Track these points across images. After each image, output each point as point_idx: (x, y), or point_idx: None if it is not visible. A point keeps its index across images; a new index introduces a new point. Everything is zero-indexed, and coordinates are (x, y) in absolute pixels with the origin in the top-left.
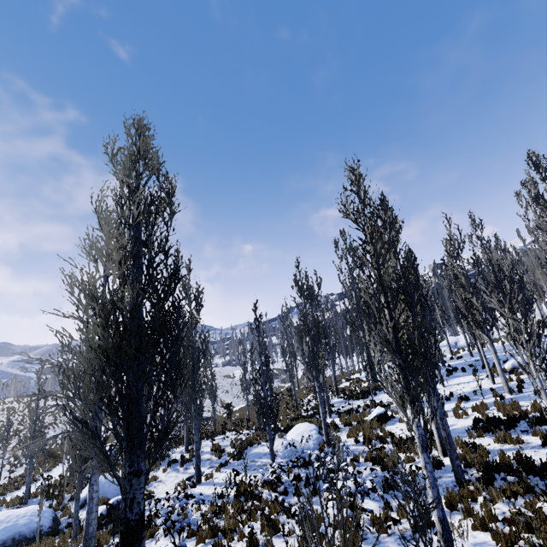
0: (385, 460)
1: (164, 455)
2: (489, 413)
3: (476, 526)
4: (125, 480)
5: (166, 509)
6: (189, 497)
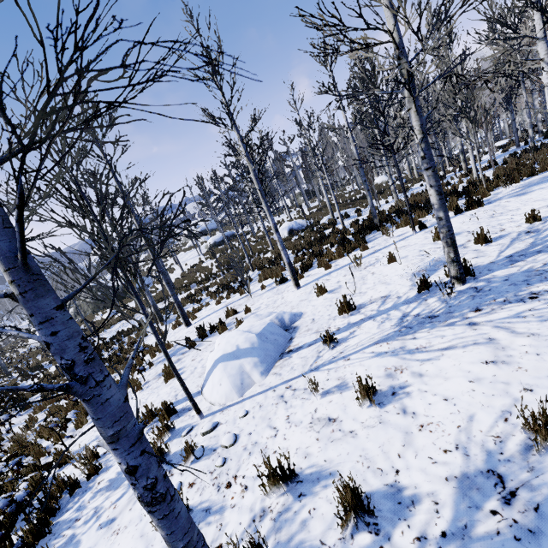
0: None
1: None
2: None
3: None
4: None
5: None
6: None
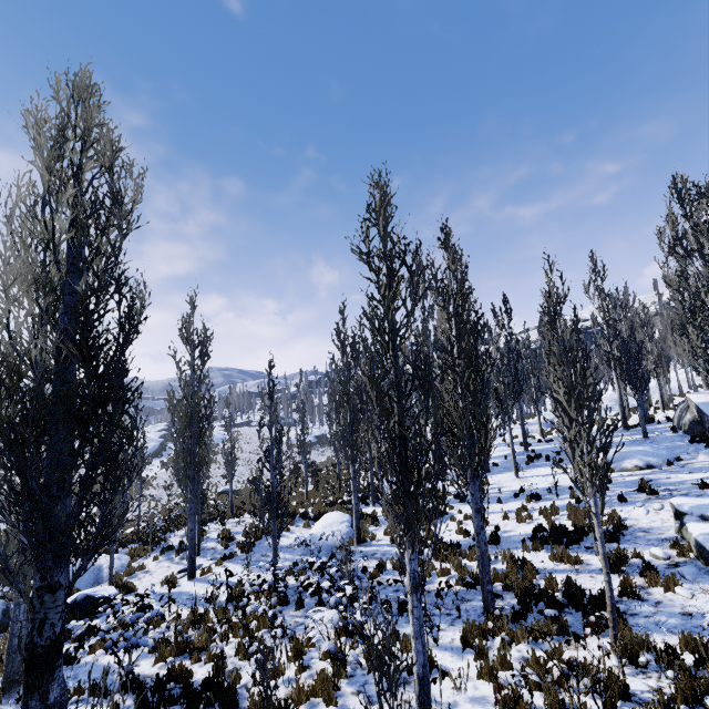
0: None
1: (160, 539)
2: (557, 519)
3: (482, 675)
4: (34, 596)
5: (110, 625)
6: (146, 609)
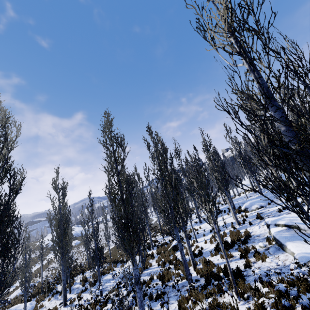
0: (165, 277)
1: (52, 289)
2: (226, 238)
3: None
4: None
5: None
6: None
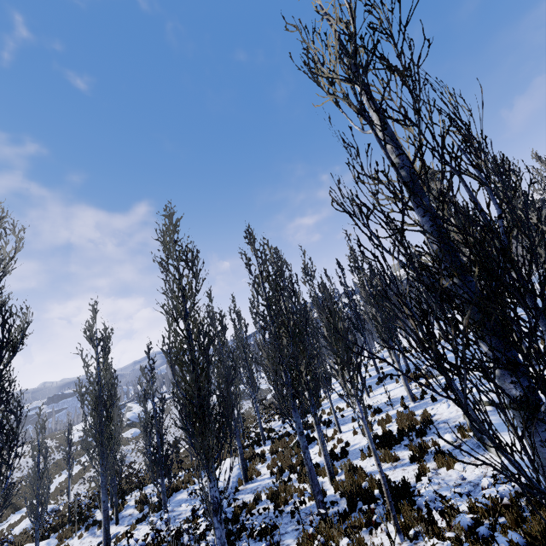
0: (279, 496)
1: (87, 517)
2: (390, 426)
3: None
4: None
5: None
6: None
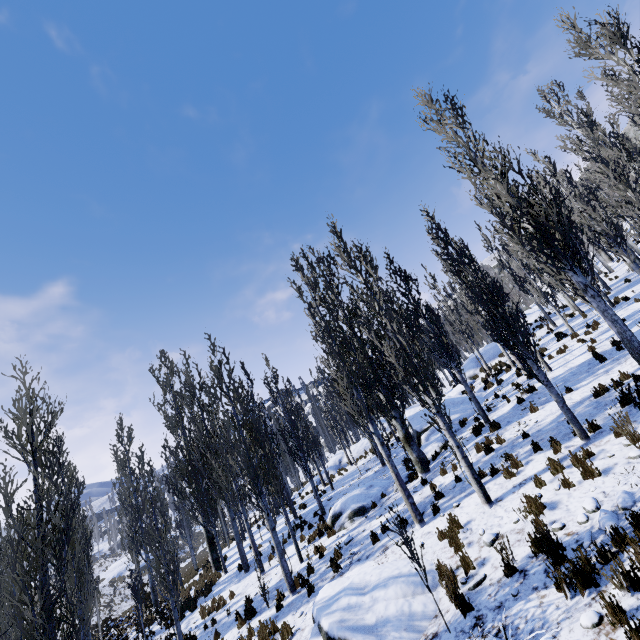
0: None
1: None
2: None
3: None
4: None
5: None
6: None
